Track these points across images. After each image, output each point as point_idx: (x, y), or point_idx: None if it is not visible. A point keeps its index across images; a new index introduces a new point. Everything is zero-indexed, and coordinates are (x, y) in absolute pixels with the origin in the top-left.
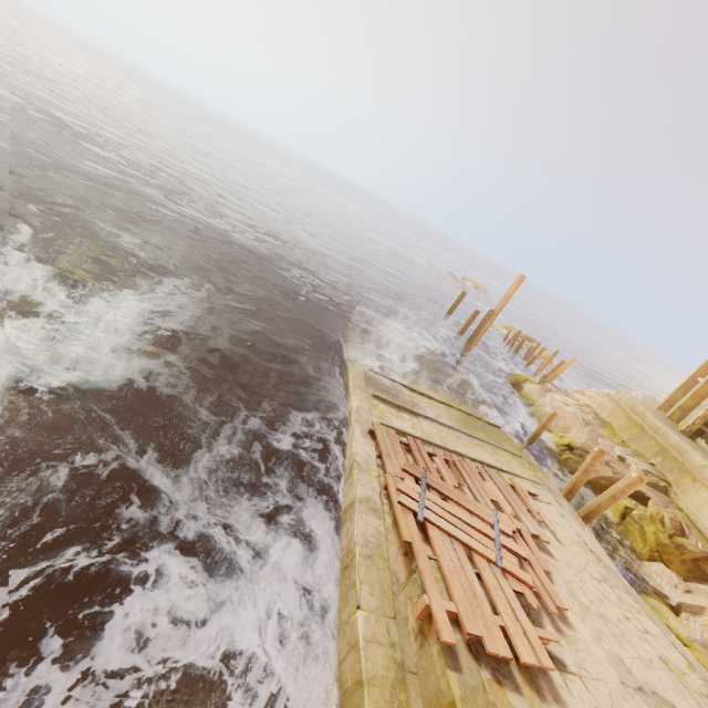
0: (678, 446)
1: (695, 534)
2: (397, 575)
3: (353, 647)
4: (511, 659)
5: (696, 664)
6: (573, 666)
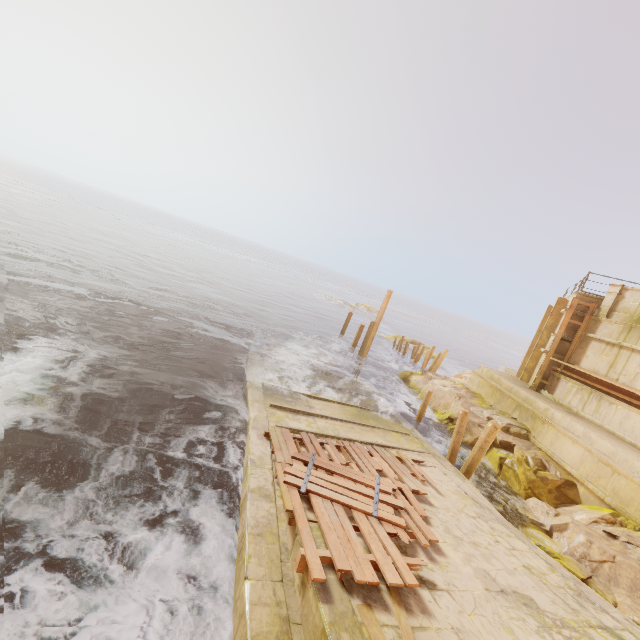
0: (527, 398)
1: (553, 466)
2: (286, 546)
3: (242, 616)
4: (378, 583)
5: (556, 565)
6: (443, 584)
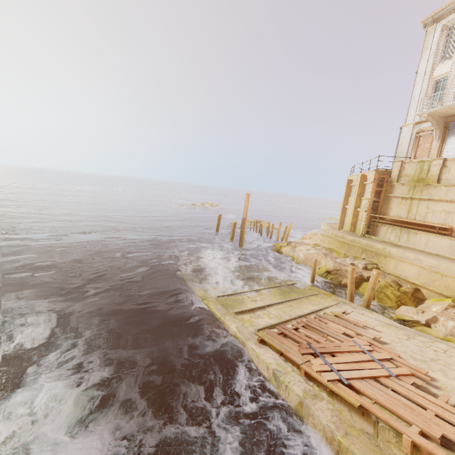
0: (368, 244)
1: (403, 282)
2: (365, 431)
3: None
4: None
5: None
6: None
